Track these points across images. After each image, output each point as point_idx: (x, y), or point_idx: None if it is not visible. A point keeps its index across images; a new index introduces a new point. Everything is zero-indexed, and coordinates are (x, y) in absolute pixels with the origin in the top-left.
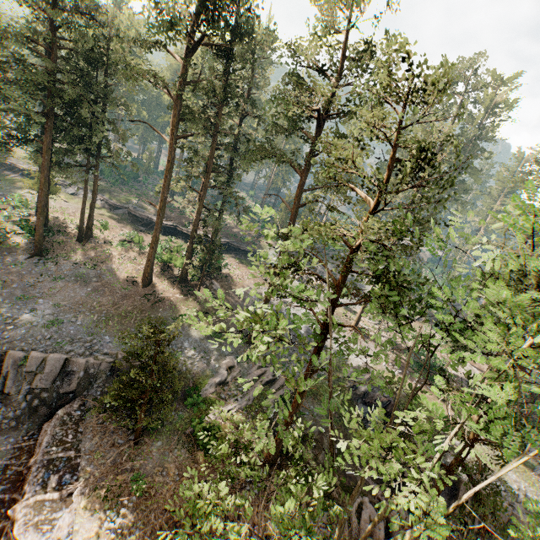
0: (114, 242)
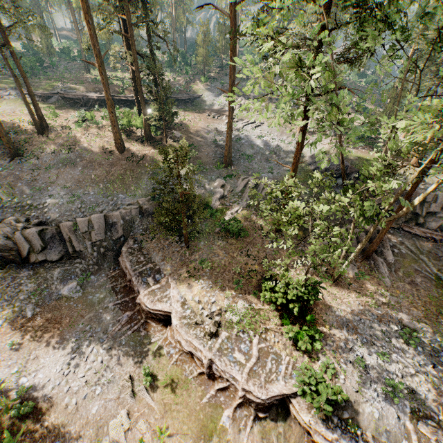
0: (70, 126)
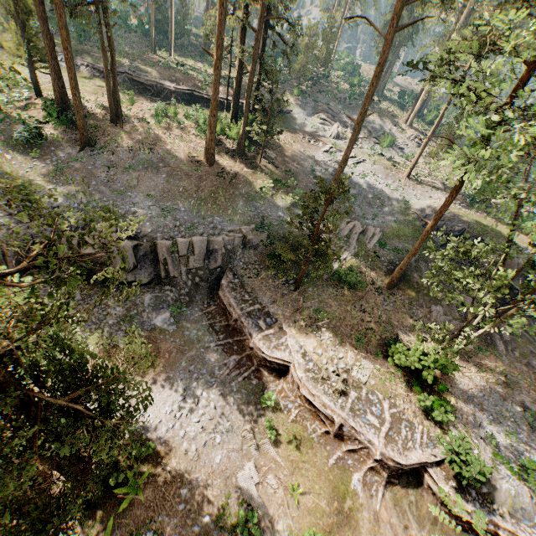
0: (148, 119)
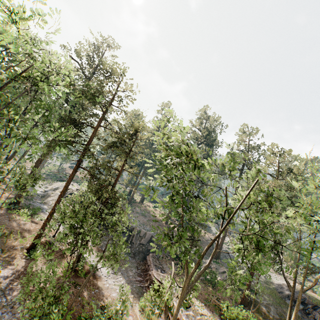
0: (150, 206)
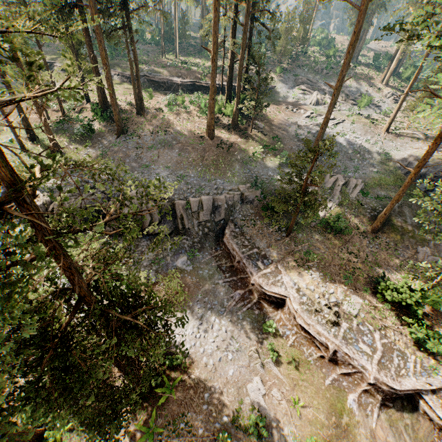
0: (162, 109)
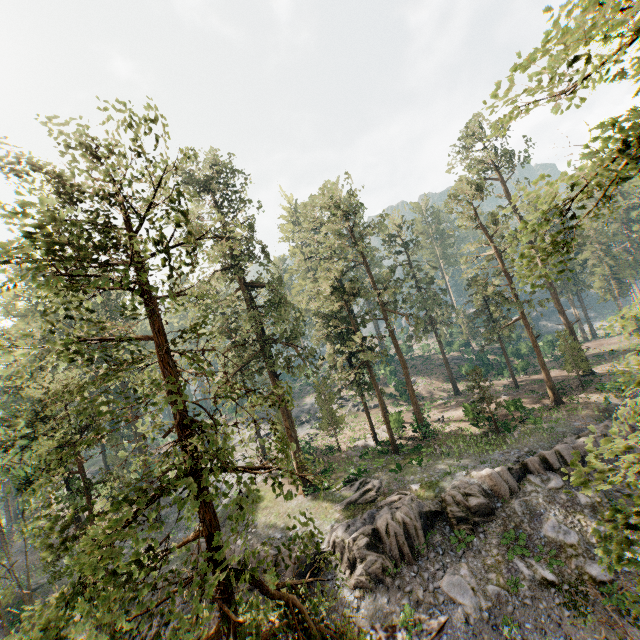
0: None
